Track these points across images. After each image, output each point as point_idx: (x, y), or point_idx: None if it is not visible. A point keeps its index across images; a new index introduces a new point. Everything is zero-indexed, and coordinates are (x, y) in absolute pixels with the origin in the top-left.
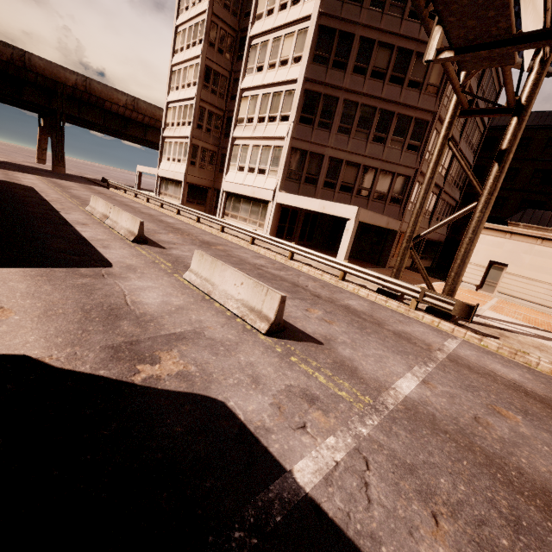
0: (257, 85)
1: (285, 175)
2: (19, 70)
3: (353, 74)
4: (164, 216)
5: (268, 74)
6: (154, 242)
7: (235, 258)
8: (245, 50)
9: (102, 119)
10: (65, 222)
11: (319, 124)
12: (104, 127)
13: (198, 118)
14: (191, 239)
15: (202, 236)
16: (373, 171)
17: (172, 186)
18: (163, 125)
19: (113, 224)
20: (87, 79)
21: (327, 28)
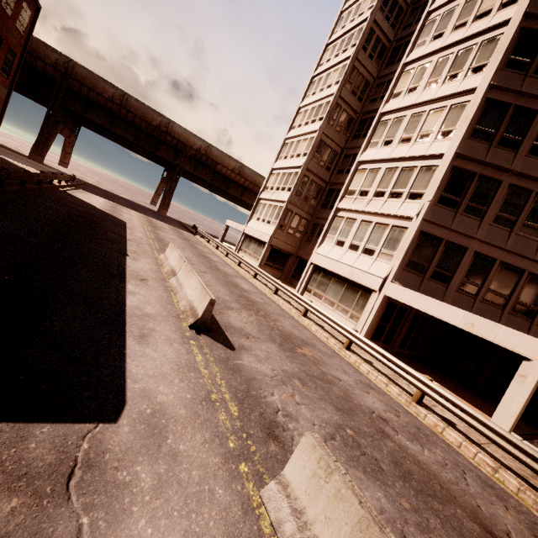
0: (381, 158)
1: (403, 263)
2: (162, 133)
3: (528, 156)
4: (239, 277)
5: (399, 148)
6: (220, 330)
7: (334, 387)
8: (372, 125)
9: (210, 177)
10: (121, 273)
11: (466, 209)
12: (210, 184)
13: (300, 185)
14: (269, 326)
15: (281, 321)
16: None
17: (254, 245)
18: (262, 188)
19: (177, 287)
20: (210, 146)
21: (497, 102)
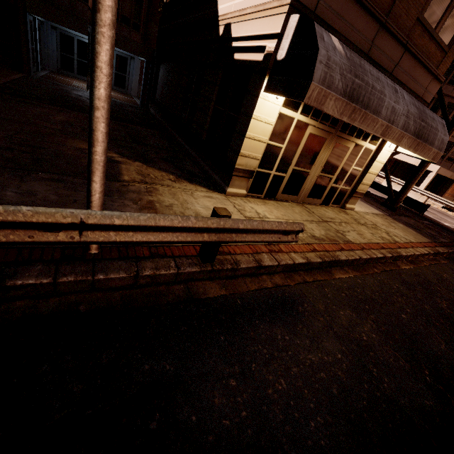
0: None
1: None
2: None
3: None
4: None
5: None
6: None
7: None
8: None
9: None
10: None
11: None
12: None
13: None
14: None
15: None
16: (452, 144)
17: None
18: None
19: None
20: None
21: None
